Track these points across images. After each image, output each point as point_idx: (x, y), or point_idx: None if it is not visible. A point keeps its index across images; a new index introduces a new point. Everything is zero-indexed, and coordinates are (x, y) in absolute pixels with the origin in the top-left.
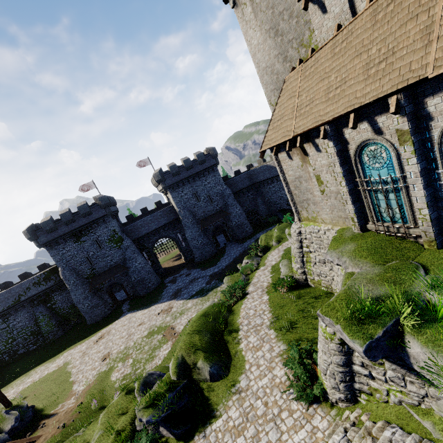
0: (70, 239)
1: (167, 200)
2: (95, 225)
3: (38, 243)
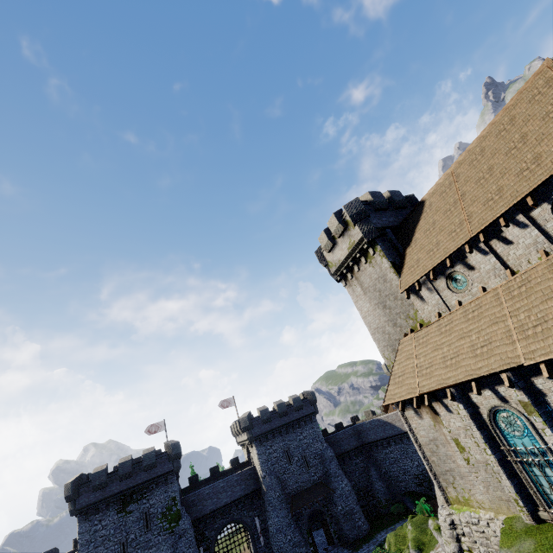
0: (114, 504)
1: (247, 457)
2: (152, 486)
3: (74, 507)
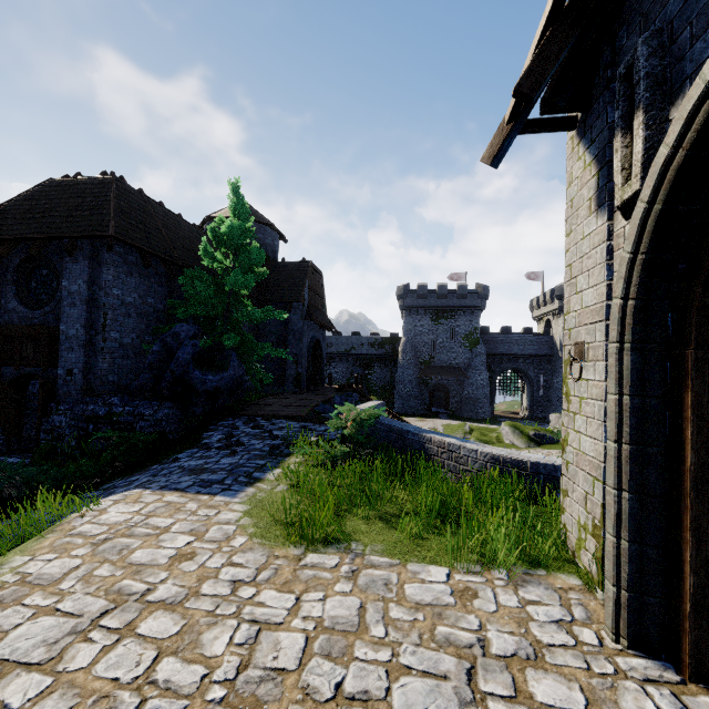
0: (430, 314)
1: (543, 331)
2: (460, 313)
3: (403, 304)
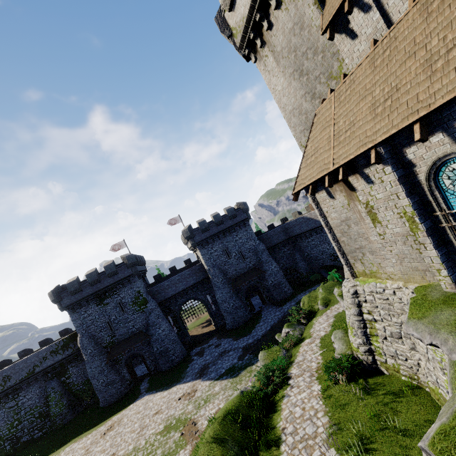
0: (93, 301)
1: (197, 258)
2: (119, 286)
3: (61, 306)
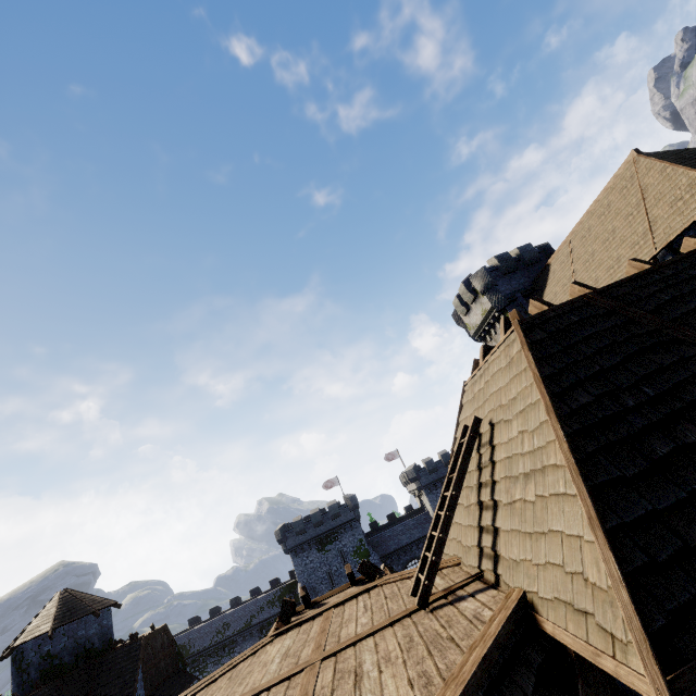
0: (315, 545)
1: (420, 504)
2: (341, 531)
3: (286, 547)
